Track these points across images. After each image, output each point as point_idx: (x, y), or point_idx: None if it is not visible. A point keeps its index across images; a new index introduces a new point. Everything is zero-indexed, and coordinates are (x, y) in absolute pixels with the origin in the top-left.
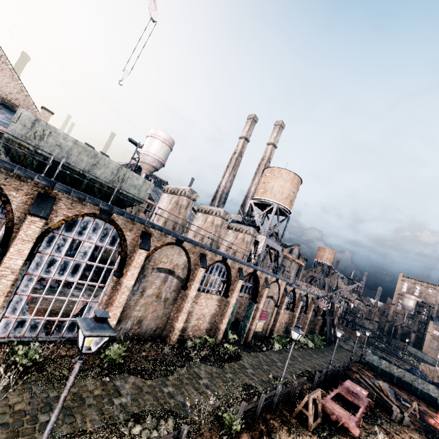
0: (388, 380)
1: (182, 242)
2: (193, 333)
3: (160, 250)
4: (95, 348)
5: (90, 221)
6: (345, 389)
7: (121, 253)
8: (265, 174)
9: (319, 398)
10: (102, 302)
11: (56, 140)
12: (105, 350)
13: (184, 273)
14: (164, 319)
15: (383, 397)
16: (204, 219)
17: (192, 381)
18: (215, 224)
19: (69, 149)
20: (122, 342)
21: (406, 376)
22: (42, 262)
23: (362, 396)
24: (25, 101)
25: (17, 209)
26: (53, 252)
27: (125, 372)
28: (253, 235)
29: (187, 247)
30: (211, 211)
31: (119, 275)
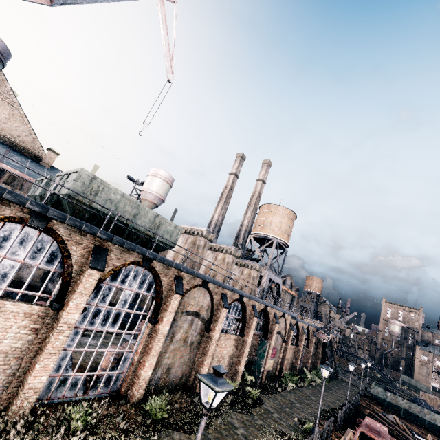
0: (396, 413)
1: (207, 283)
2: None
3: (189, 292)
4: (132, 404)
5: (132, 268)
6: (366, 426)
7: (156, 298)
8: (262, 210)
9: (352, 438)
10: (137, 351)
11: (107, 194)
12: (147, 405)
13: (207, 314)
14: (189, 364)
15: (401, 432)
16: (214, 257)
17: (230, 432)
18: (227, 262)
19: (117, 202)
20: (153, 394)
21: (412, 407)
22: (88, 313)
23: (385, 432)
24: (32, 144)
25: (76, 263)
26: (98, 302)
27: (168, 428)
28: (259, 270)
29: (211, 288)
30: (221, 249)
31: (155, 321)
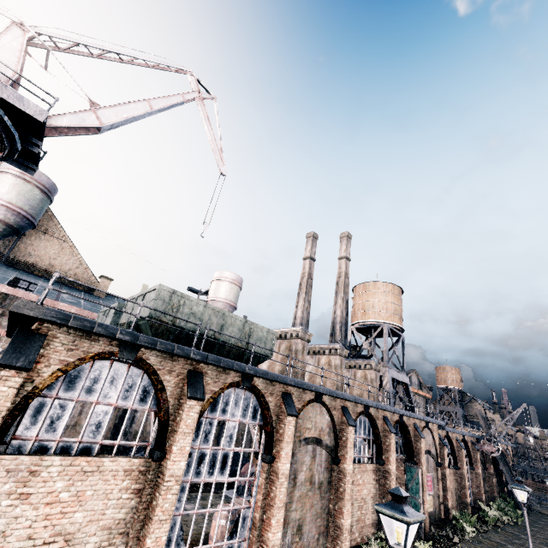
0: None
1: (321, 396)
2: (360, 534)
3: (302, 412)
4: None
5: (231, 392)
6: None
7: (266, 427)
8: (357, 292)
9: None
10: (256, 505)
11: (189, 308)
12: None
13: (331, 439)
14: (324, 517)
15: None
16: (315, 362)
17: None
18: (334, 365)
19: (201, 315)
20: None
21: None
22: (192, 460)
23: None
24: (84, 274)
25: (171, 395)
26: (201, 443)
27: None
28: (376, 369)
29: (327, 401)
30: (322, 350)
31: (271, 459)
